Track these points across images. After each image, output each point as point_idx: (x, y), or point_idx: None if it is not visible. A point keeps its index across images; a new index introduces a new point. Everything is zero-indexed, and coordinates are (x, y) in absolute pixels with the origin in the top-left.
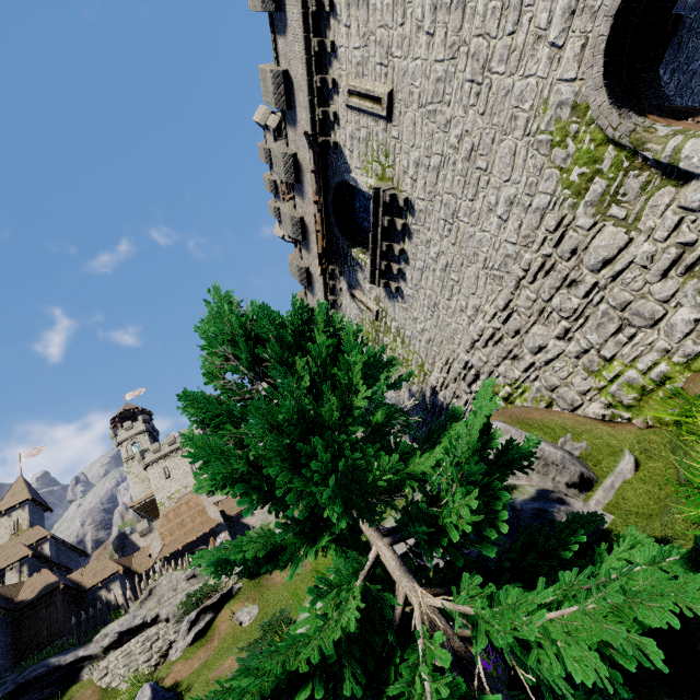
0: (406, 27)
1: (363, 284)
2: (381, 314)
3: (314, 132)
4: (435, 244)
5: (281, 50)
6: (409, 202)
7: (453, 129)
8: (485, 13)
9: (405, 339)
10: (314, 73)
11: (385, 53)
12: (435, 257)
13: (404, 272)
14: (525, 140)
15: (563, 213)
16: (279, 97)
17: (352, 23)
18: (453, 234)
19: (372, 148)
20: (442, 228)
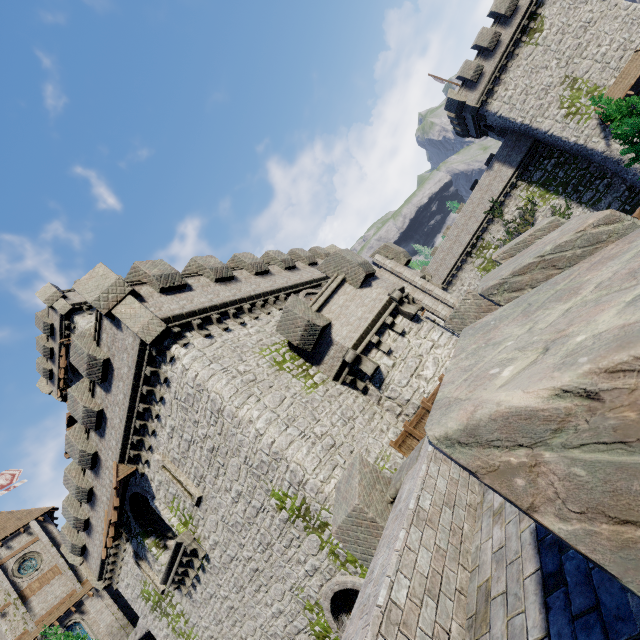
0: (218, 481)
1: (152, 563)
2: (167, 592)
3: (122, 458)
4: (225, 590)
5: (99, 394)
6: (207, 554)
7: (245, 550)
8: (270, 525)
9: (189, 622)
10: (132, 434)
11: (199, 475)
12: (224, 597)
13: (195, 585)
14: (291, 593)
15: (311, 639)
16: (88, 422)
17: (174, 438)
18: (240, 595)
19: (179, 503)
20: (232, 586)
